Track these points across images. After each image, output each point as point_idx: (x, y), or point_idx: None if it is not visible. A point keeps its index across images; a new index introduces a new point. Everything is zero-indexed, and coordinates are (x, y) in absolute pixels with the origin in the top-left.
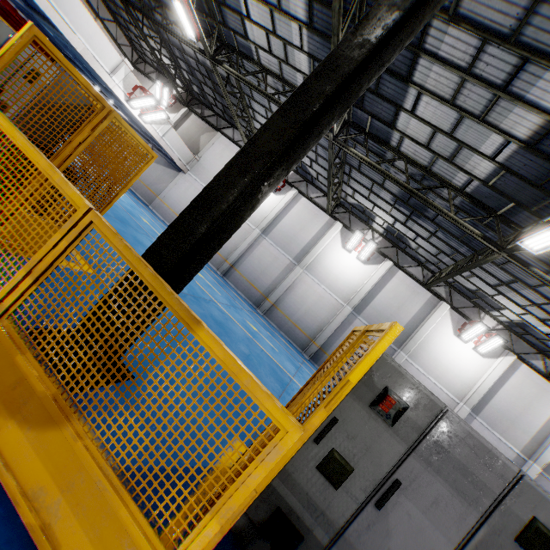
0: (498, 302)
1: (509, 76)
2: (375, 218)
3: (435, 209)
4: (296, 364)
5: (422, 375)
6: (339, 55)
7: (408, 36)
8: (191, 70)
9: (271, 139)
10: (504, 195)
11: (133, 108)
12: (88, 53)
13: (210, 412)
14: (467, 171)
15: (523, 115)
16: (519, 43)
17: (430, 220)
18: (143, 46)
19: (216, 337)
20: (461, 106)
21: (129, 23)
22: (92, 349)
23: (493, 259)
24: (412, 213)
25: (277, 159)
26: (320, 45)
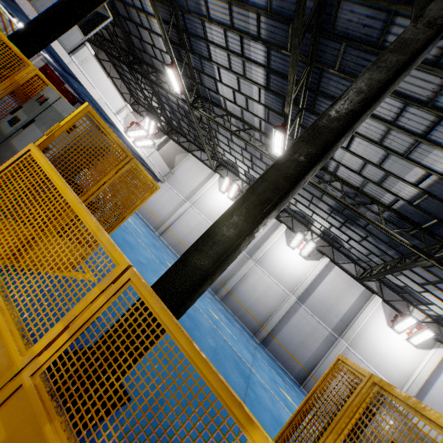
0: (425, 298)
1: (427, 128)
2: (314, 222)
3: (368, 221)
4: (252, 351)
5: (362, 363)
6: (321, 125)
7: (371, 111)
8: (173, 111)
9: (267, 189)
10: (426, 213)
11: (129, 137)
12: (102, 101)
13: (194, 429)
14: (394, 193)
15: (441, 156)
16: (434, 106)
17: (361, 227)
18: (138, 94)
19: (259, 423)
20: (387, 147)
21: (131, 80)
22: (100, 379)
23: (422, 264)
24: (346, 221)
25: (273, 206)
26: (274, 100)
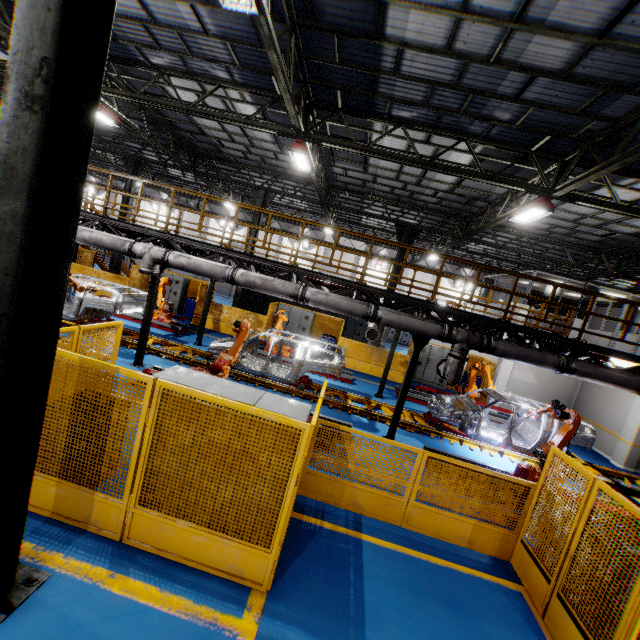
0: None
1: None
2: None
3: None
4: None
5: None
6: None
7: None
8: None
9: None
10: None
11: None
12: None
13: None
14: None
15: None
16: None
17: None
18: None
19: None
20: None
21: None
22: None
23: None
24: None
25: None
26: None
